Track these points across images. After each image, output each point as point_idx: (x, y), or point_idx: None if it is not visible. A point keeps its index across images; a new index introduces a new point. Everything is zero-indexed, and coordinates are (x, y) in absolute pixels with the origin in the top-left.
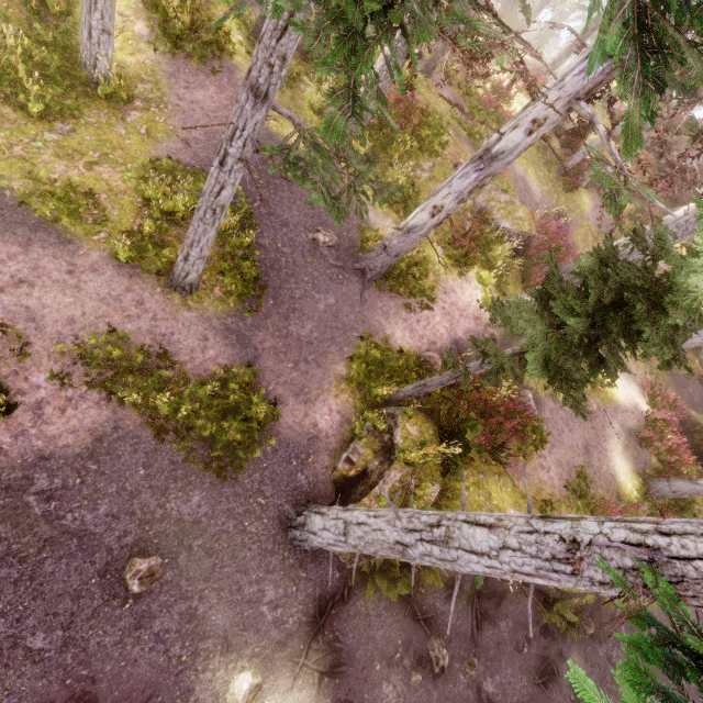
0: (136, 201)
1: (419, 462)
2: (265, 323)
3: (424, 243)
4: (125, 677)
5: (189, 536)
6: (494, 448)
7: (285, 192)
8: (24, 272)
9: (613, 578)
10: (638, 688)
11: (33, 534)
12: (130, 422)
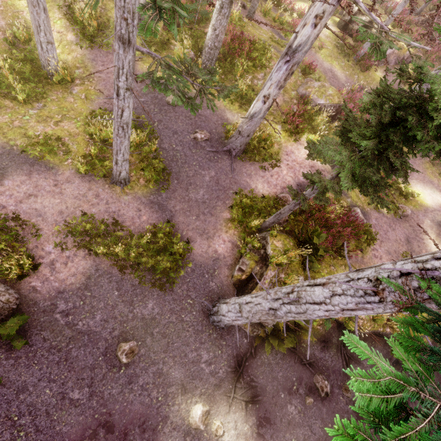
0: (86, 138)
1: (284, 262)
2: (174, 195)
3: (267, 126)
4: (128, 411)
5: (150, 327)
6: (338, 249)
7: (171, 113)
8: (31, 190)
9: (393, 287)
10: (409, 349)
11: (62, 335)
12: (104, 265)
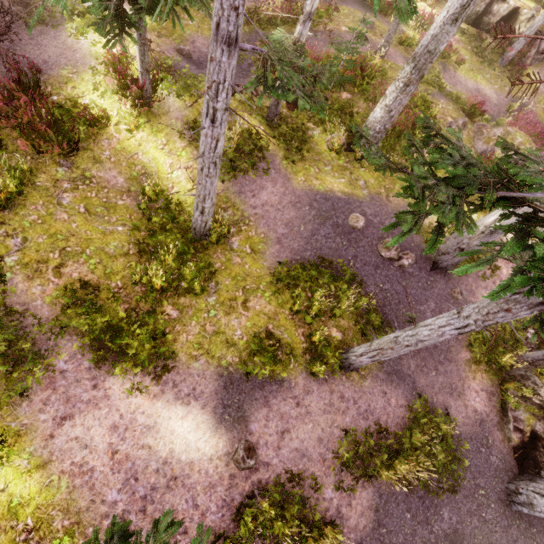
0: (286, 315)
1: None
2: None
3: None
4: None
5: (457, 543)
6: None
7: (362, 240)
8: (279, 425)
9: None
10: None
11: None
12: (384, 486)
